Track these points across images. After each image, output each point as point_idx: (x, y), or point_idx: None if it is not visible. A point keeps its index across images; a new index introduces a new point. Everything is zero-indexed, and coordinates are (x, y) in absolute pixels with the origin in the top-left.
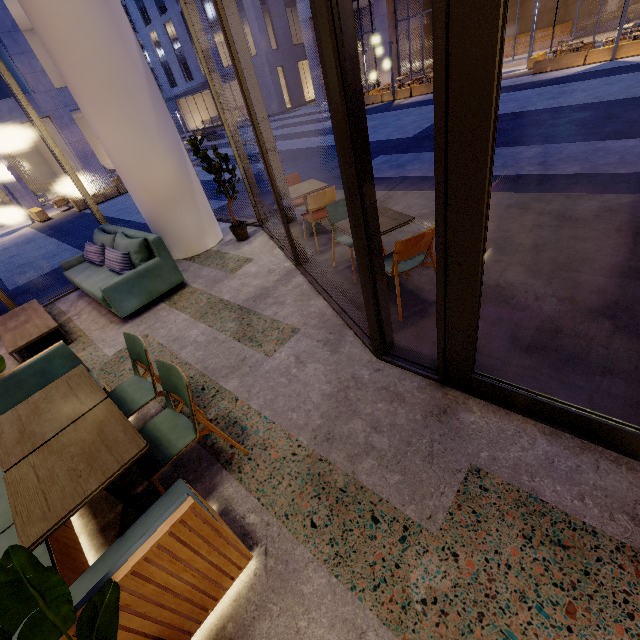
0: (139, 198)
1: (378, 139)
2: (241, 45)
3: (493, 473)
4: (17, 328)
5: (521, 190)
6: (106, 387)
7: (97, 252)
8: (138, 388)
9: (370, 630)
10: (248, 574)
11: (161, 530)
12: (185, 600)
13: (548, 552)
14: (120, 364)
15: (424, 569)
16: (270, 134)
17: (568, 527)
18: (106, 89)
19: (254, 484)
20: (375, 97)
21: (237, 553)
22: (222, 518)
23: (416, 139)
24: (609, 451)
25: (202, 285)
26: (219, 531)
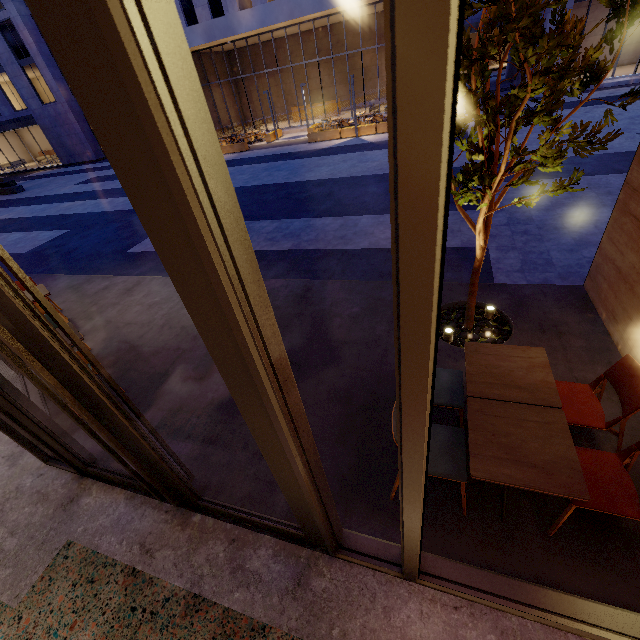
0: None
1: None
2: None
3: (79, 542)
4: None
5: None
6: None
7: None
8: None
9: None
10: None
11: None
12: None
13: (82, 590)
14: None
15: None
16: None
17: (103, 566)
18: None
19: None
20: None
21: None
22: None
23: None
24: (156, 500)
25: None
26: None
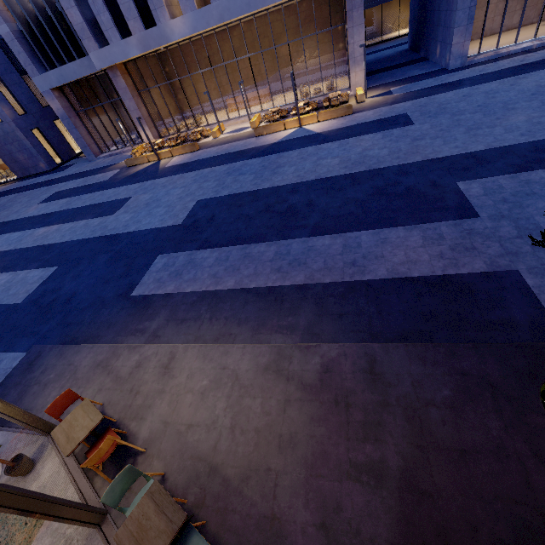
0: None
1: (154, 226)
2: None
3: None
4: None
5: (272, 311)
6: None
7: None
8: None
9: None
10: None
11: None
12: None
13: None
14: None
15: None
16: (2, 493)
17: None
18: None
19: None
20: (142, 158)
21: None
22: None
23: (186, 228)
24: None
25: None
26: None
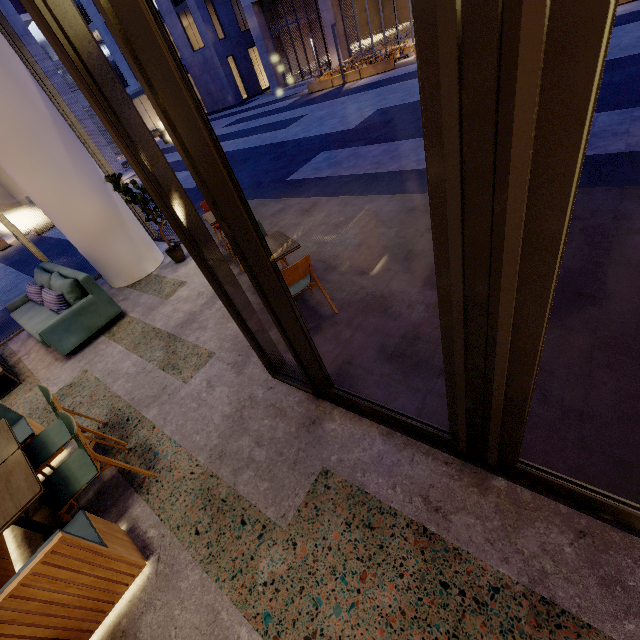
0: (70, 236)
1: (323, 132)
2: None
3: (337, 473)
4: None
5: None
6: (38, 430)
7: (37, 293)
8: (59, 431)
9: (223, 610)
10: (143, 579)
11: (35, 561)
12: (77, 608)
13: (360, 534)
14: (61, 402)
15: (271, 558)
16: None
17: (379, 512)
18: (14, 141)
19: (157, 503)
20: (326, 82)
21: (126, 565)
22: (129, 535)
23: (357, 131)
24: (424, 445)
25: (139, 314)
26: (99, 552)
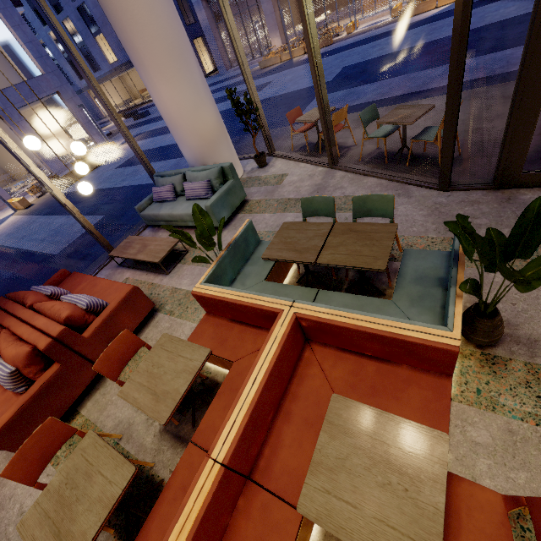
0: (190, 144)
1: (303, 87)
2: (309, 2)
3: None
4: (142, 251)
5: None
6: None
7: (170, 190)
8: None
9: None
10: None
11: None
12: None
13: None
14: None
15: None
16: (321, 66)
17: None
18: (170, 57)
19: None
20: (275, 58)
21: None
22: None
23: (337, 81)
24: None
25: (261, 196)
26: None
